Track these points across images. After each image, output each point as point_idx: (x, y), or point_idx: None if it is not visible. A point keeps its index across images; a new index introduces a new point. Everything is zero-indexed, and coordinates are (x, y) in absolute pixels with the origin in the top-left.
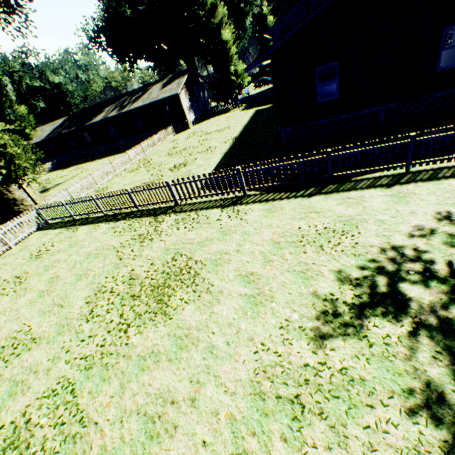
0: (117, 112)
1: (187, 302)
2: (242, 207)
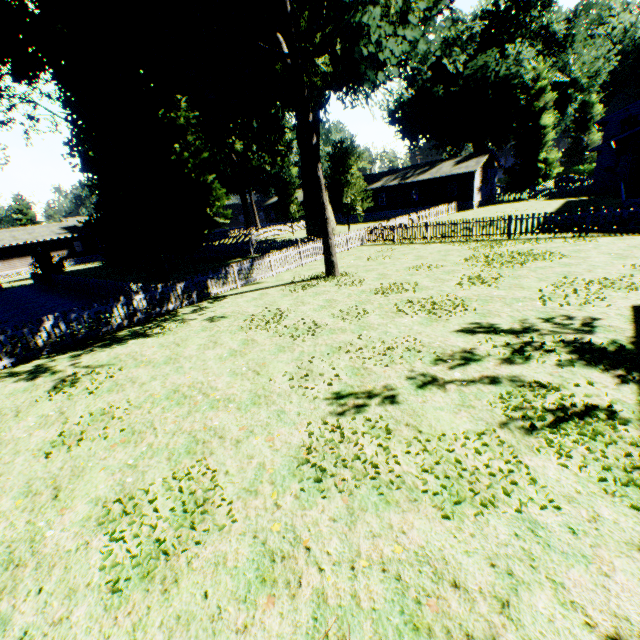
0: (398, 182)
1: (560, 258)
2: (586, 238)
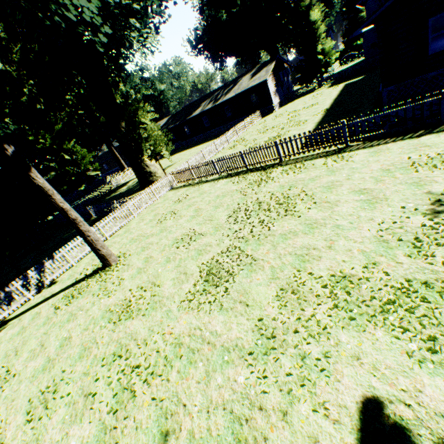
0: (212, 105)
1: (310, 208)
2: (345, 154)
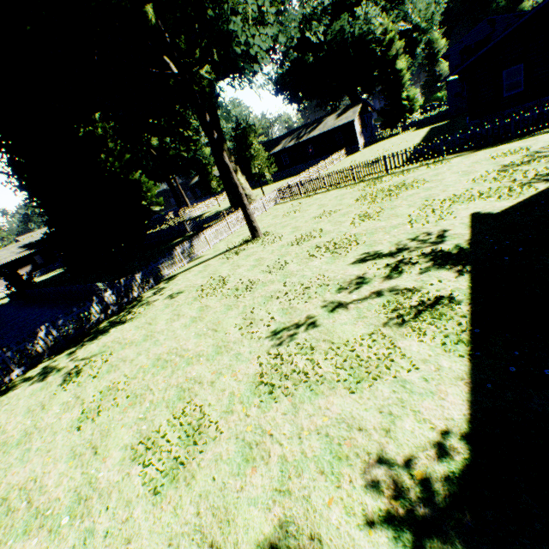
0: (295, 142)
1: (424, 184)
2: (443, 162)
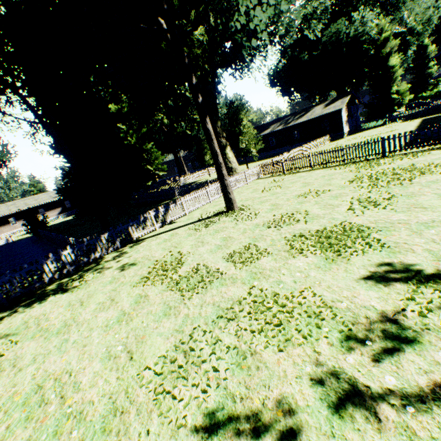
0: (283, 127)
1: None
2: None
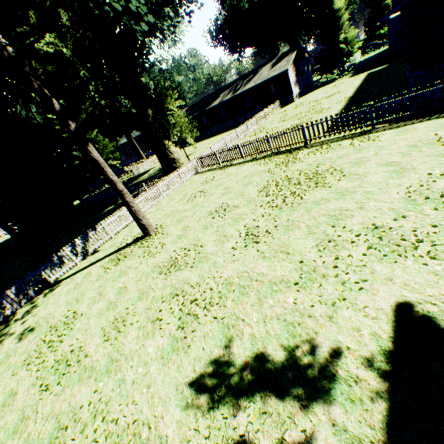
0: (231, 95)
1: (339, 180)
2: (371, 135)
